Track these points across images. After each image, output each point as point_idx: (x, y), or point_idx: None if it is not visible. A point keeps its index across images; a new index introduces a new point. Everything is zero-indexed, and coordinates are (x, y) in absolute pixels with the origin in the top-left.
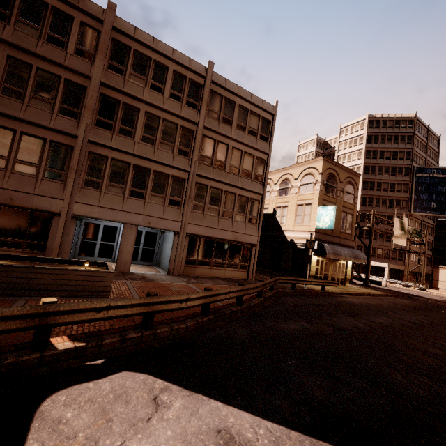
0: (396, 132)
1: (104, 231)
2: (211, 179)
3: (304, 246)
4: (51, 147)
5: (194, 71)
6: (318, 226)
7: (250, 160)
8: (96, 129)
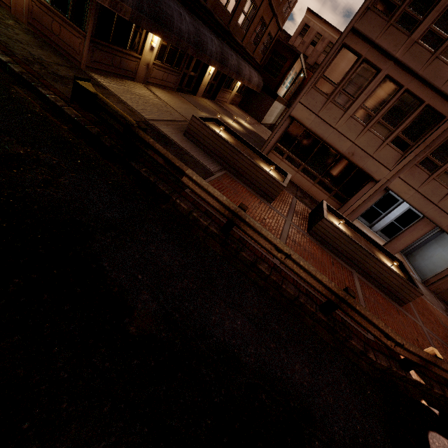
0: None
1: (384, 197)
2: None
3: None
4: (421, 112)
5: None
6: None
7: None
8: None
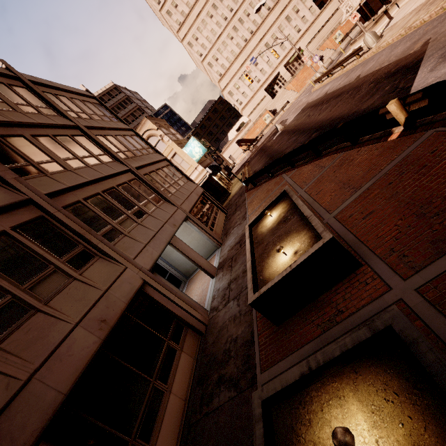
0: (117, 101)
1: None
2: (141, 167)
3: (203, 180)
4: (25, 236)
5: (1, 74)
6: (197, 159)
7: (132, 140)
8: (26, 180)
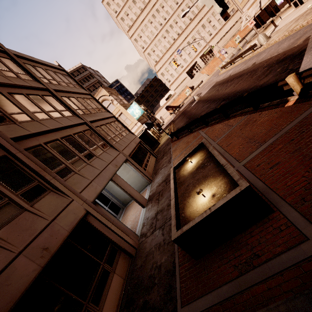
0: (83, 76)
1: None
2: (94, 121)
3: (140, 133)
4: None
5: None
6: (137, 118)
7: (90, 101)
8: None
